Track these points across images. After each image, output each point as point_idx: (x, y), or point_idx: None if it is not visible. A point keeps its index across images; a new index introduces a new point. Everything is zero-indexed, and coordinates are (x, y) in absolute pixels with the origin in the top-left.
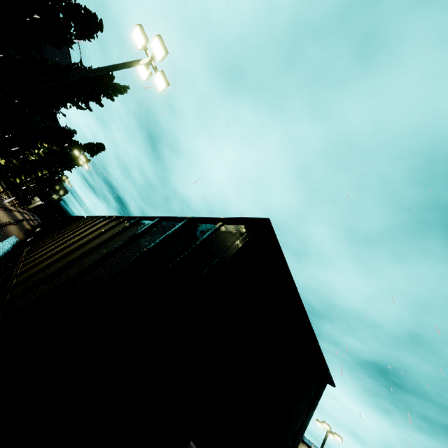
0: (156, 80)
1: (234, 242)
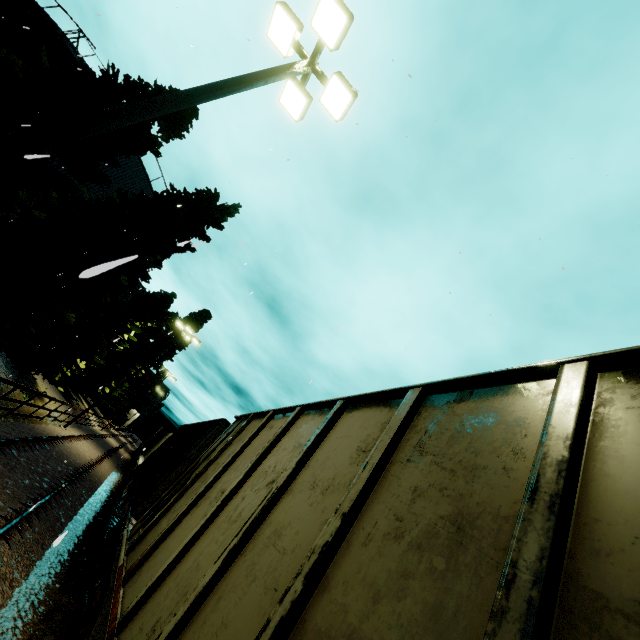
0: (326, 101)
1: None
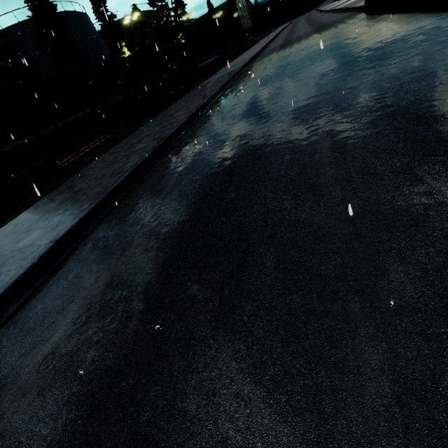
0: None
1: None
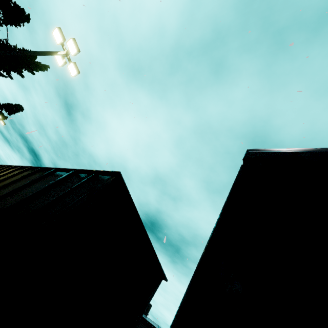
0: (69, 68)
1: (97, 186)
